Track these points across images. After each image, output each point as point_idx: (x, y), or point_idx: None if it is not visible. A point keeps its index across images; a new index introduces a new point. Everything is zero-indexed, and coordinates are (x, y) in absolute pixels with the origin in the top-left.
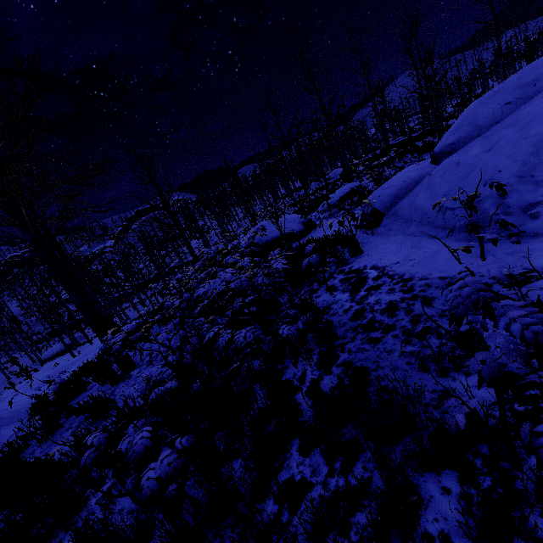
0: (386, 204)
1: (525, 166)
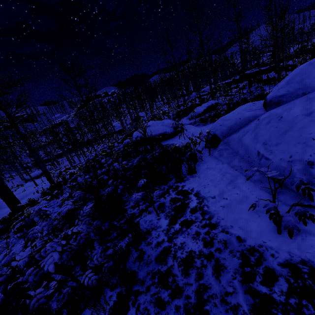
0: (223, 133)
1: None
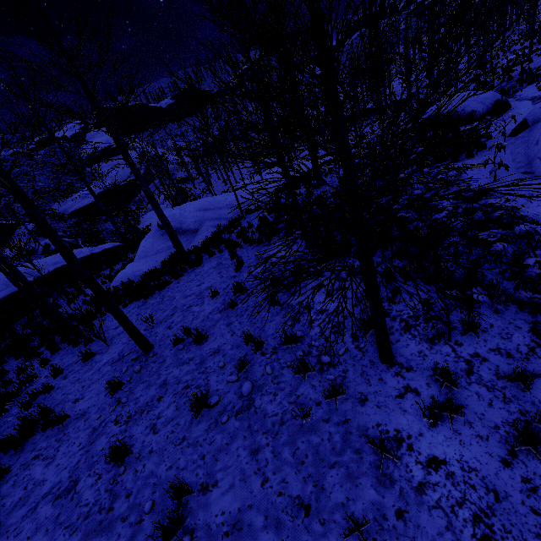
0: (536, 119)
1: None
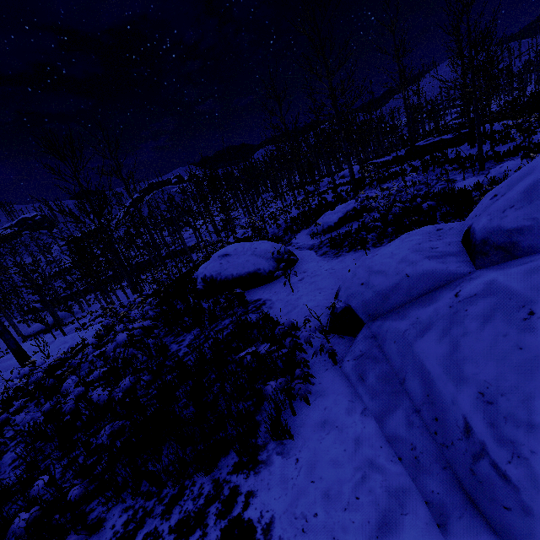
0: (369, 306)
1: None
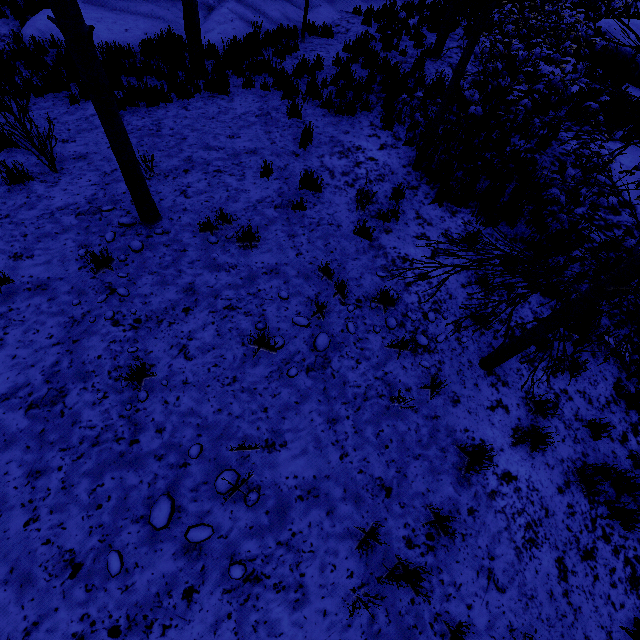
0: None
1: None
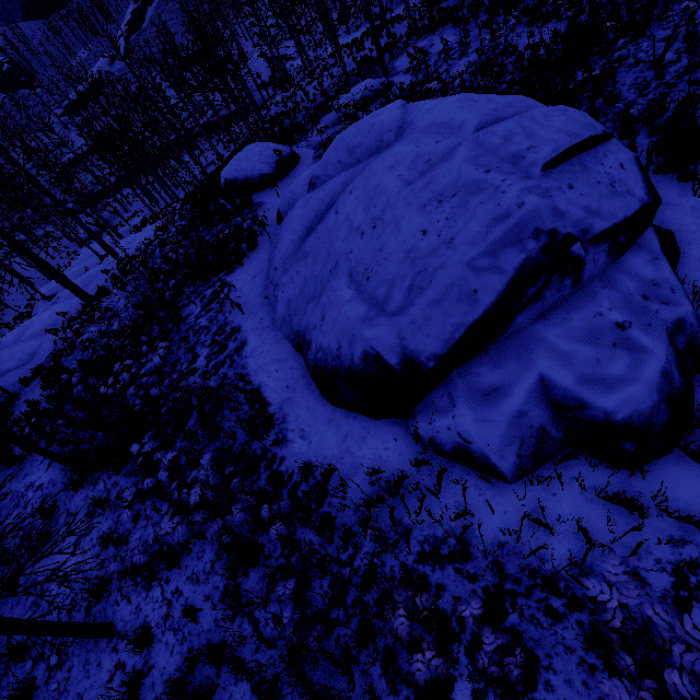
0: (285, 210)
1: (287, 254)
